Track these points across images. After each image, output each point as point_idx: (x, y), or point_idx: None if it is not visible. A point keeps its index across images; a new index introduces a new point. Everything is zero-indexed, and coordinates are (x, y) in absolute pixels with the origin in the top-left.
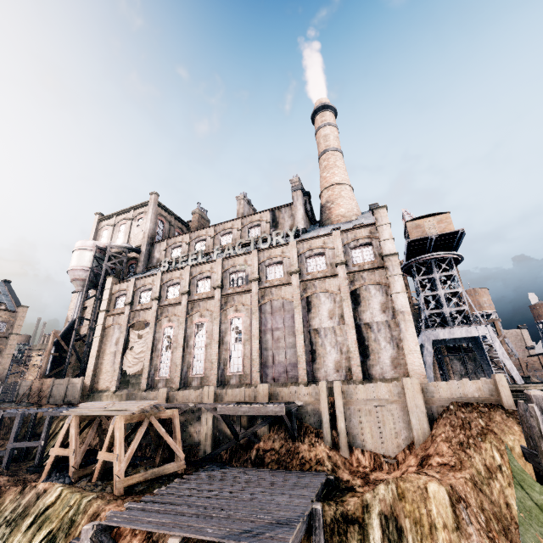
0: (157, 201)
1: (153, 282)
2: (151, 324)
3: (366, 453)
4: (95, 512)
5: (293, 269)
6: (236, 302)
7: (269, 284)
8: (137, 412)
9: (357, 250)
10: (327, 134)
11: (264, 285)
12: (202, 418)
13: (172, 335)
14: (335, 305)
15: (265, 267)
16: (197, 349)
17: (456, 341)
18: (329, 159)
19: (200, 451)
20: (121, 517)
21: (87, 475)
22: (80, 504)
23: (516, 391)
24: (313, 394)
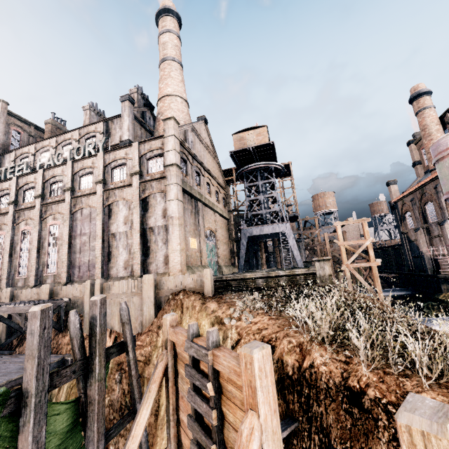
0: (6, 110)
1: None
2: None
3: (113, 335)
4: None
5: (98, 179)
6: (53, 211)
7: (81, 194)
8: None
9: (153, 161)
10: (165, 42)
11: (77, 194)
12: None
13: (3, 242)
14: (129, 211)
15: (80, 178)
16: (23, 254)
17: (277, 236)
18: (165, 69)
19: None
20: None
21: None
22: None
23: (239, 279)
24: (83, 291)
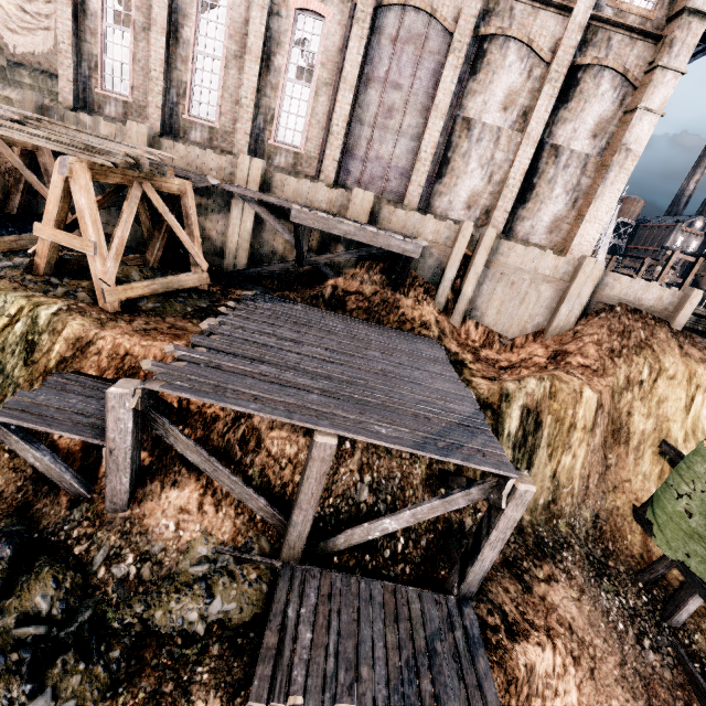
0: None
1: None
2: None
3: (481, 328)
4: (80, 336)
5: None
6: None
7: None
8: (121, 165)
9: None
10: None
11: None
12: (232, 212)
13: None
14: (527, 83)
15: None
16: (201, 58)
17: None
18: None
19: (226, 263)
20: (189, 382)
21: (7, 255)
22: (34, 317)
23: None
24: (443, 236)
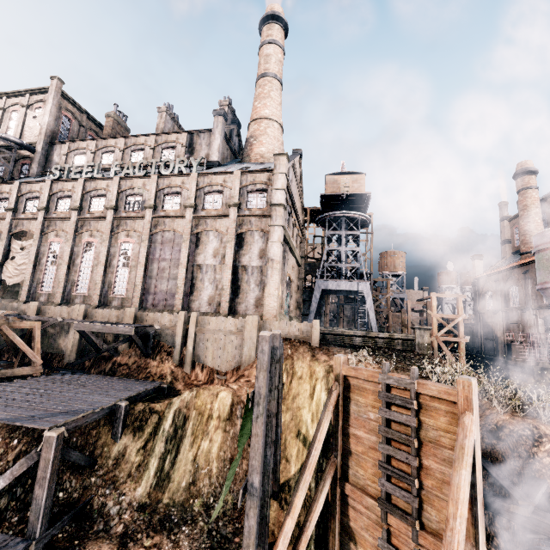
0: (60, 90)
1: (41, 191)
2: (35, 236)
3: (205, 370)
4: None
5: (189, 203)
6: (128, 227)
7: (164, 214)
8: None
9: (253, 195)
10: (269, 54)
11: (159, 214)
12: (70, 332)
13: (58, 251)
14: (221, 245)
15: (164, 196)
16: (83, 269)
17: (348, 293)
18: (265, 86)
19: (65, 360)
20: None
21: None
22: None
23: (336, 334)
24: (173, 321)
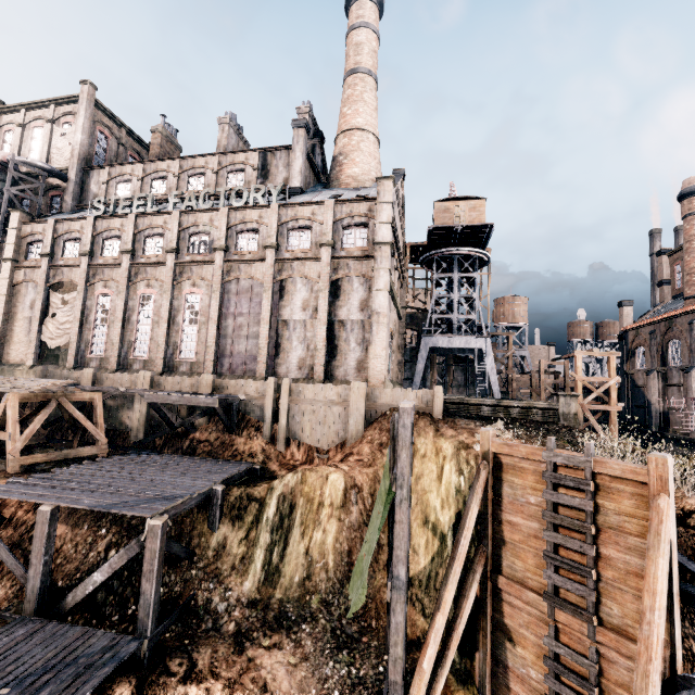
0: (93, 98)
1: (83, 230)
2: (79, 288)
3: (302, 448)
4: None
5: (270, 242)
6: (194, 274)
7: (238, 257)
8: (39, 391)
9: (350, 231)
10: (360, 42)
11: (232, 257)
12: (135, 405)
13: (109, 306)
14: (312, 294)
15: (237, 234)
16: (141, 327)
17: (460, 351)
18: (356, 86)
19: (131, 438)
20: None
21: None
22: None
23: (459, 403)
24: (261, 390)
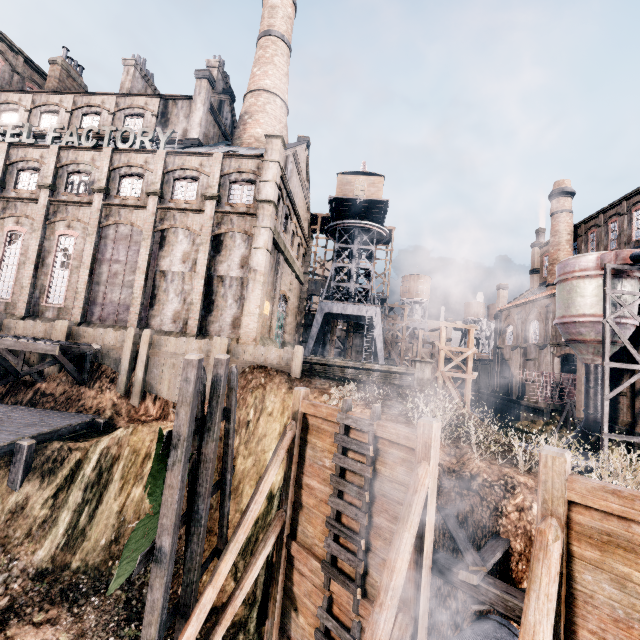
0: None
1: None
2: None
3: (158, 403)
4: None
5: (153, 189)
6: (70, 215)
7: (119, 202)
8: None
9: (238, 186)
10: (275, 5)
11: (112, 201)
12: None
13: None
14: (193, 247)
15: (121, 177)
16: (6, 267)
17: (357, 319)
18: (267, 47)
19: None
20: None
21: None
22: None
23: (325, 365)
24: (120, 340)
